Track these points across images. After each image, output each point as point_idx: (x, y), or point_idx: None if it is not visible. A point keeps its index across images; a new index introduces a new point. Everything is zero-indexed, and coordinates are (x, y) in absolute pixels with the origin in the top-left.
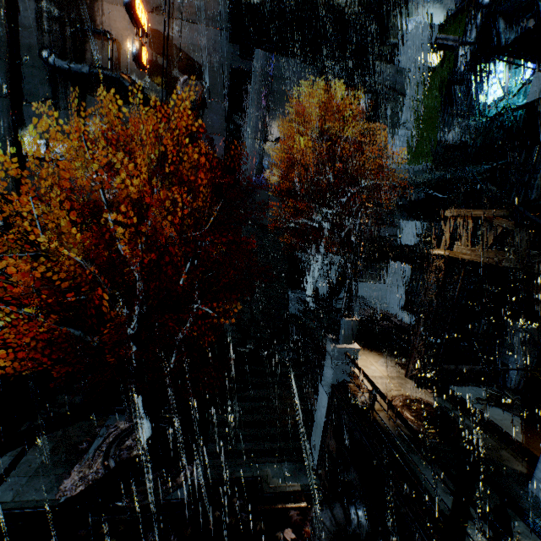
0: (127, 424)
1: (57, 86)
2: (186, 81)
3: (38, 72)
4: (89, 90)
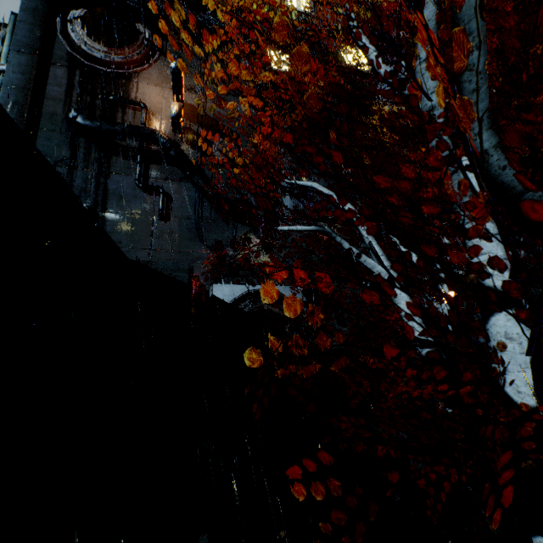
0: None
1: (78, 148)
2: (221, 143)
3: (58, 135)
4: (115, 152)
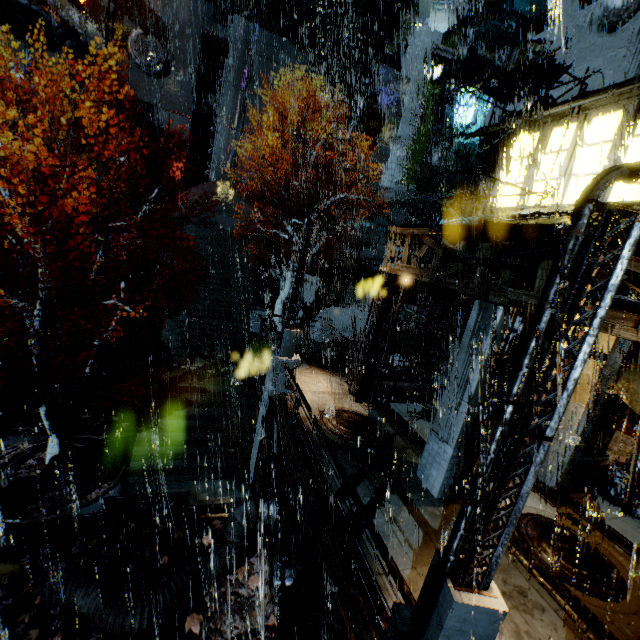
0: (31, 445)
1: None
2: (141, 37)
3: None
4: None
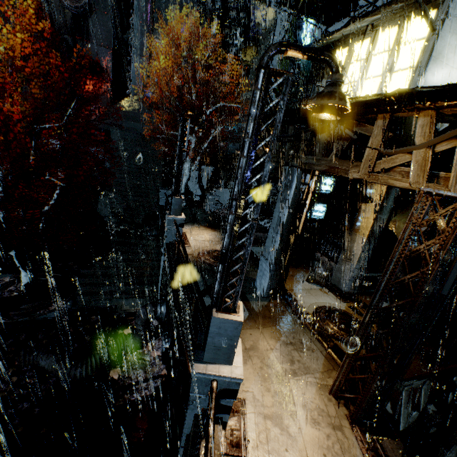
0: (12, 279)
1: None
2: None
3: None
4: None
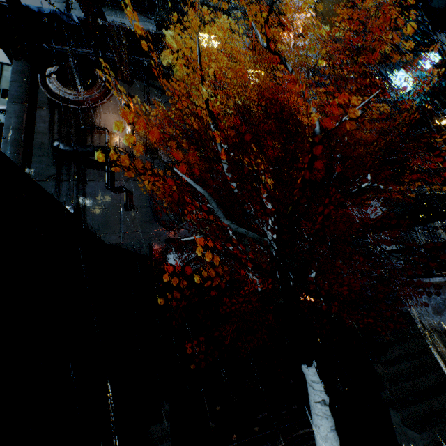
0: None
1: (61, 166)
2: (165, 149)
3: (46, 158)
4: (88, 165)
